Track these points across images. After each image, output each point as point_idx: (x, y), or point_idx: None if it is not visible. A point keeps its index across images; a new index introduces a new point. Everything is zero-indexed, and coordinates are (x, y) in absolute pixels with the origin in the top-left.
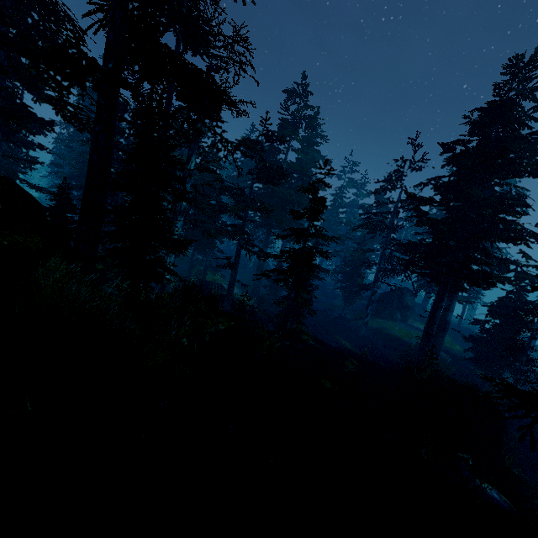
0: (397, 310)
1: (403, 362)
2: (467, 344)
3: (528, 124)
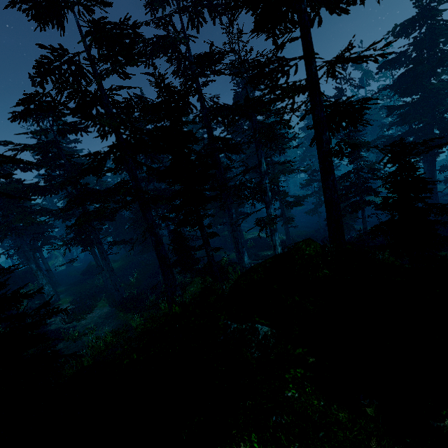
0: None
1: None
2: None
3: (446, 20)
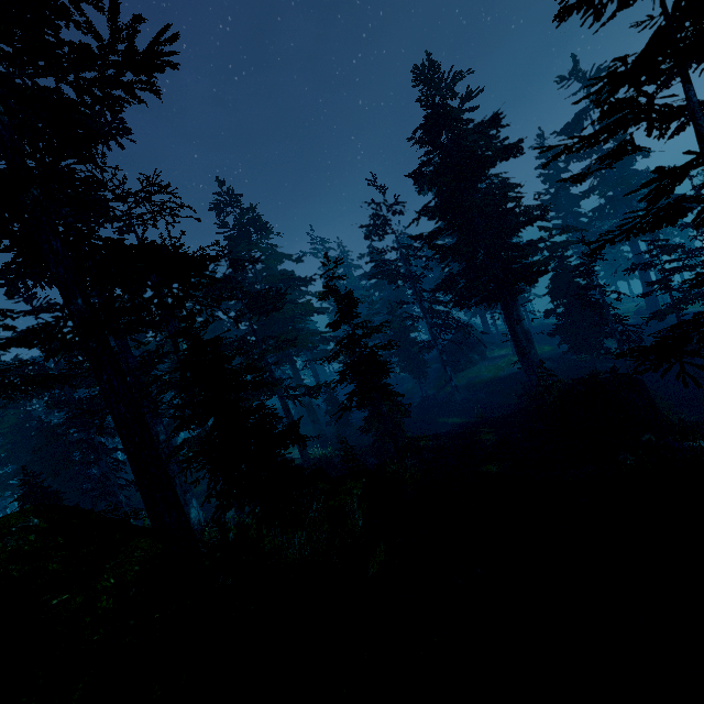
0: (470, 352)
1: (518, 398)
2: (551, 339)
3: (468, 119)
